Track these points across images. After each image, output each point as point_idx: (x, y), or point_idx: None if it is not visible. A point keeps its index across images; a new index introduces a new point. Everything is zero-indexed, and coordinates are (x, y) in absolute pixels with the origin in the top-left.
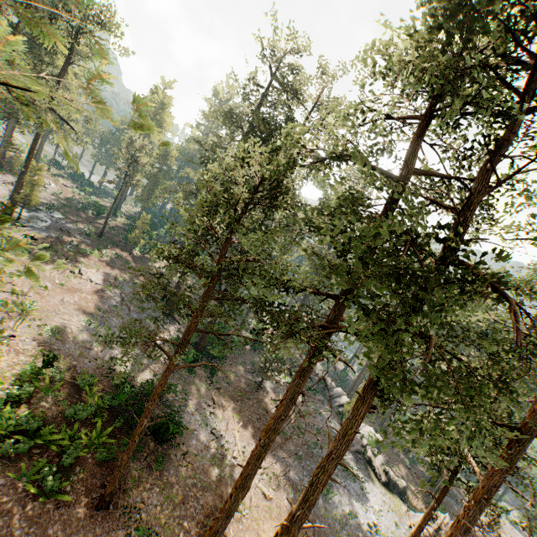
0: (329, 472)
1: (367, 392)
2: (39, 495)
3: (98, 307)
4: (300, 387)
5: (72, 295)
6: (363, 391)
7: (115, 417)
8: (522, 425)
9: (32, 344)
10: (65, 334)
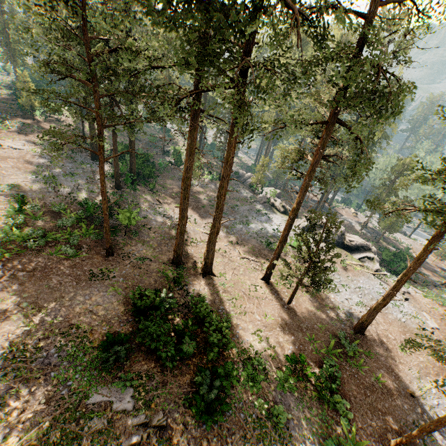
0: (225, 187)
1: (232, 129)
2: (68, 258)
3: (35, 166)
4: (192, 144)
5: (6, 162)
6: (230, 130)
7: (93, 222)
8: (329, 118)
9: (1, 198)
10: (21, 187)
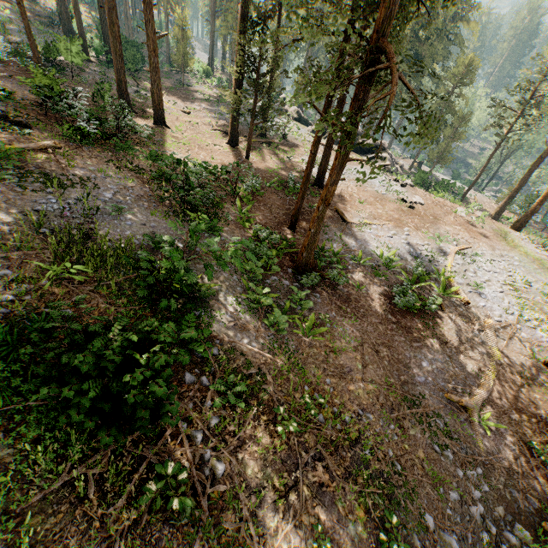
0: None
1: None
2: None
3: None
4: None
5: None
6: None
7: None
8: None
9: None
10: None
